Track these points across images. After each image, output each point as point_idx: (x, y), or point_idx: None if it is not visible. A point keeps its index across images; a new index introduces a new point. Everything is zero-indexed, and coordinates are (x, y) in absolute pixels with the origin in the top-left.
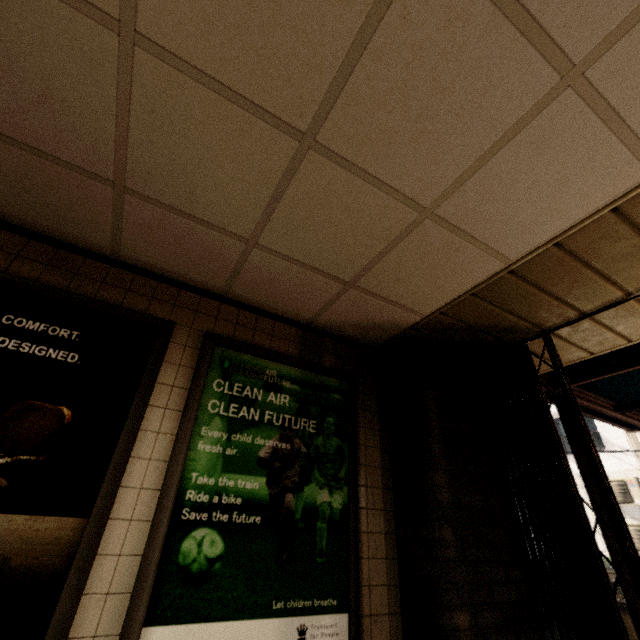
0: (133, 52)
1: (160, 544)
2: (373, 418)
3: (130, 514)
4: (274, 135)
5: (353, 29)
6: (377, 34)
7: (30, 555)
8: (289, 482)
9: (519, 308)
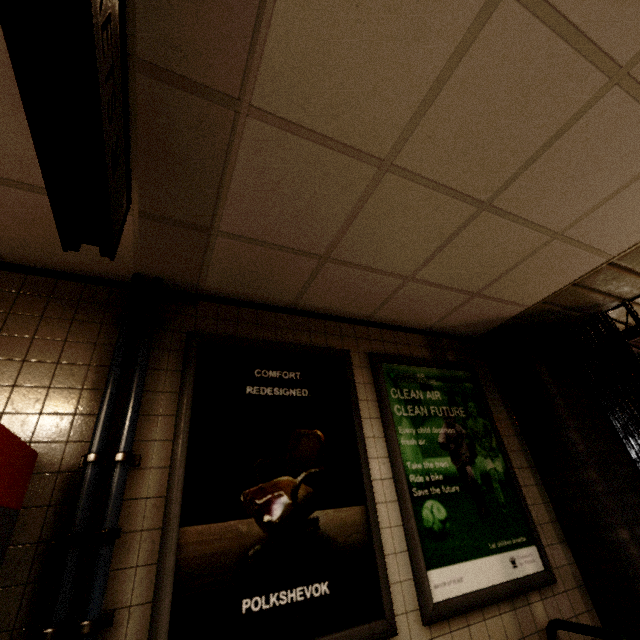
0: (383, 176)
1: (412, 515)
2: (496, 397)
3: (383, 498)
4: (461, 207)
5: (545, 138)
6: (561, 138)
7: (346, 535)
8: (464, 458)
9: (608, 288)
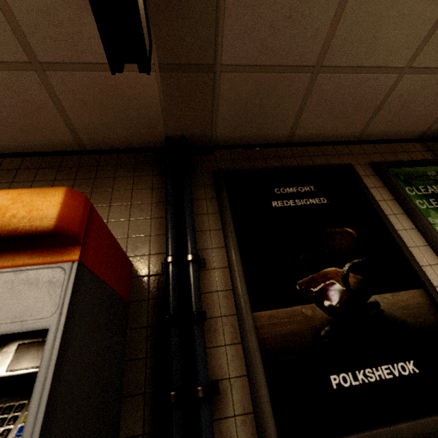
0: None
1: None
2: None
3: None
4: None
5: None
6: None
7: (413, 316)
8: None
9: None
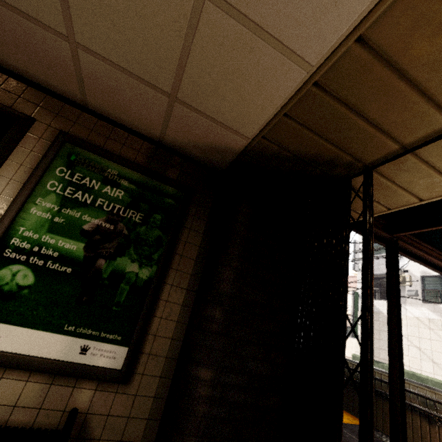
0: None
1: None
2: (201, 224)
3: None
4: None
5: None
6: None
7: None
8: (105, 251)
9: (336, 136)
